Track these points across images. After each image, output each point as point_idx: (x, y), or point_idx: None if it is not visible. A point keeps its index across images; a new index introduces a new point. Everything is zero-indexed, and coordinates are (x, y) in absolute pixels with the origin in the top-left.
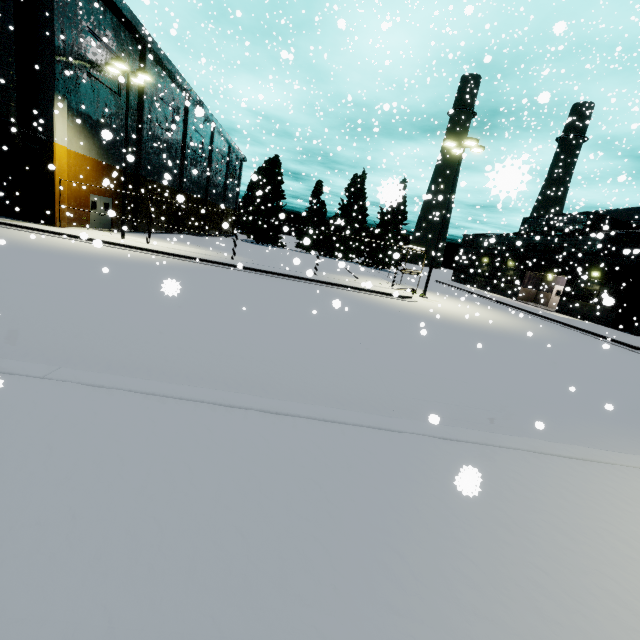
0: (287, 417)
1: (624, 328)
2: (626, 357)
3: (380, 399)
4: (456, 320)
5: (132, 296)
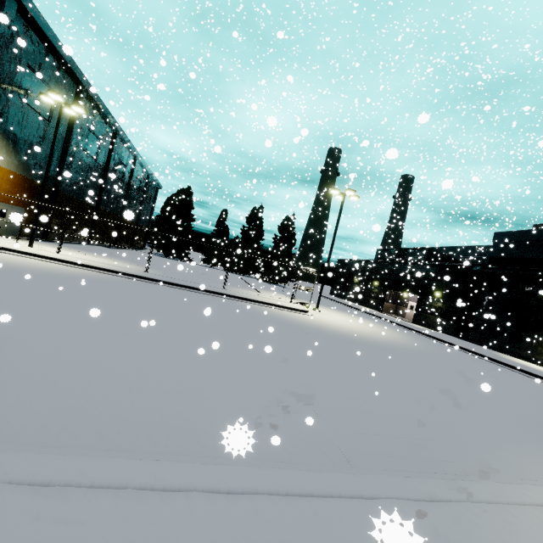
0: (243, 497)
1: (463, 336)
2: (479, 364)
3: (325, 438)
4: (349, 333)
5: (32, 313)
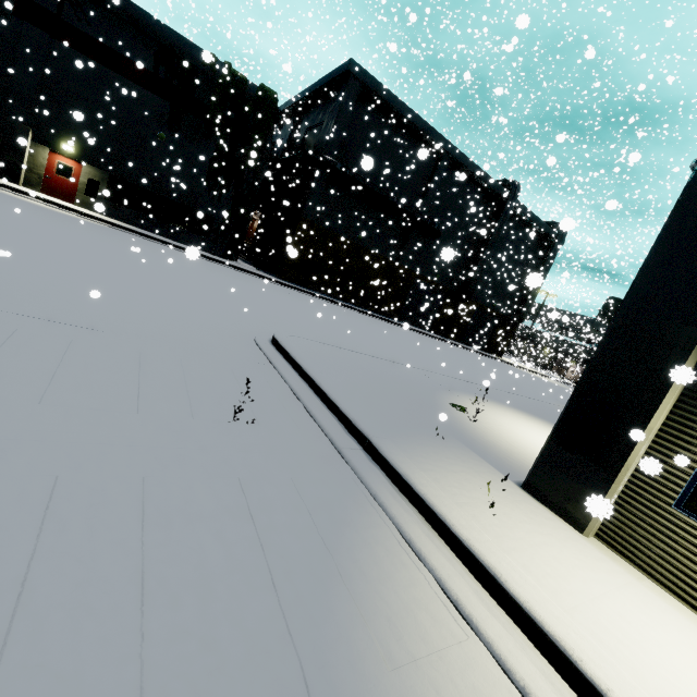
0: None
1: None
2: None
3: None
4: None
5: None
